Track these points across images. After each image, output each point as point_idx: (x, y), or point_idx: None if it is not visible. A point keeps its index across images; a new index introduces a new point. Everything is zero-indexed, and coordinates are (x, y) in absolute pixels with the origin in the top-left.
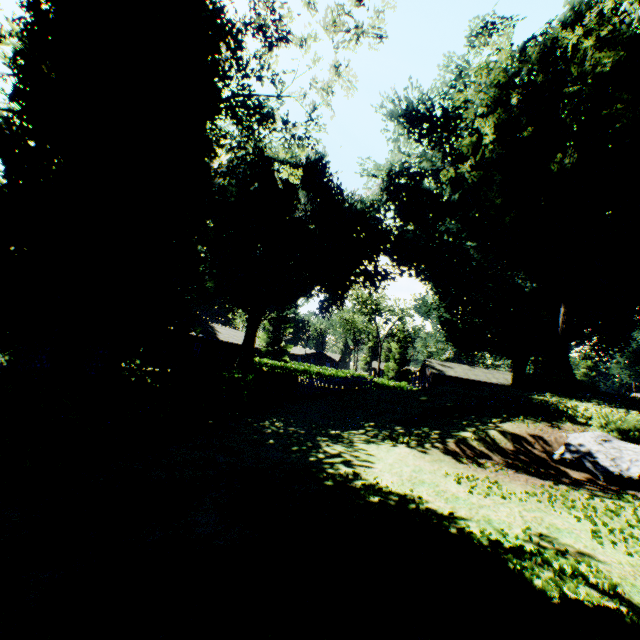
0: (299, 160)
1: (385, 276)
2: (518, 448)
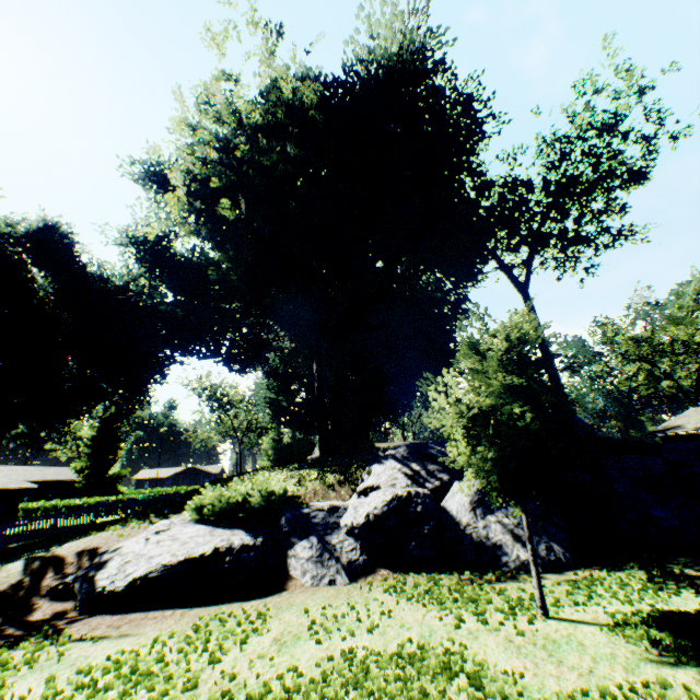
0: (26, 230)
1: (170, 360)
2: (19, 584)
